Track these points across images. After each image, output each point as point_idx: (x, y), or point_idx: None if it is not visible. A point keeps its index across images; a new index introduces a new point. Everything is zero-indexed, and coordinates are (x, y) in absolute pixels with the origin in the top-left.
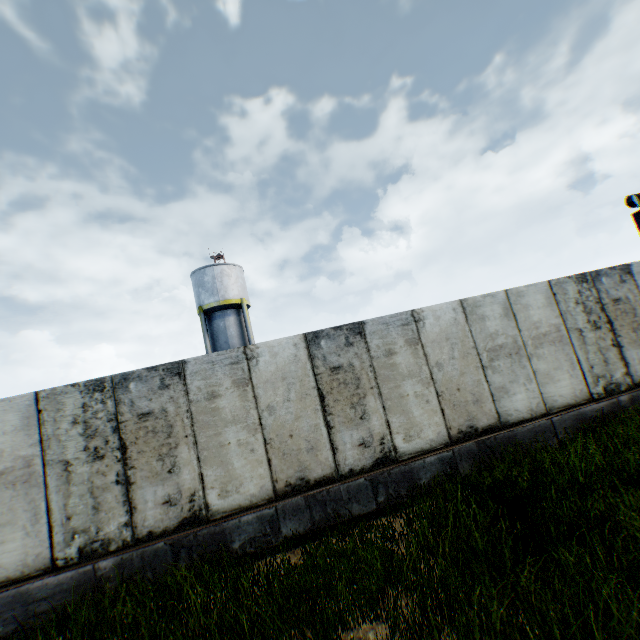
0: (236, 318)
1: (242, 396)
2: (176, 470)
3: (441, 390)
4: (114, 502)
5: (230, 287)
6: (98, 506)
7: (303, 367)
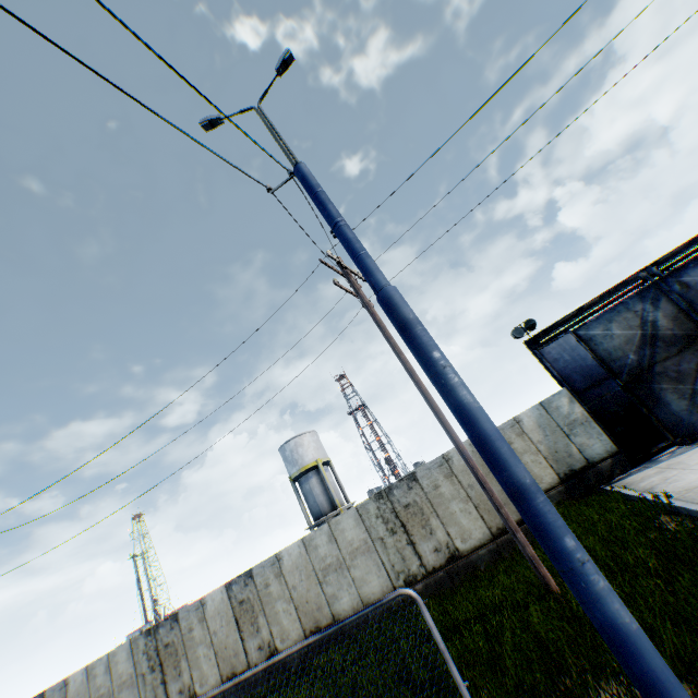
0: (317, 478)
1: (203, 626)
2: (182, 673)
3: (297, 604)
4: (162, 692)
5: (305, 454)
6: (157, 694)
7: (227, 604)
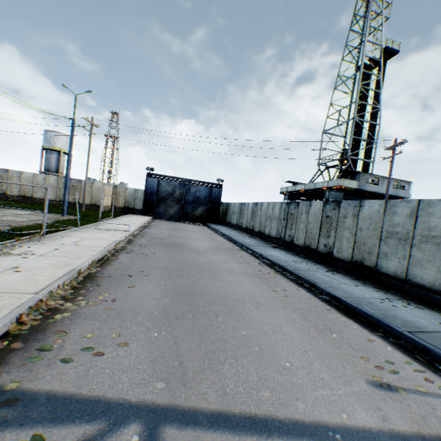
0: (57, 156)
1: None
2: None
3: (22, 187)
4: None
5: (58, 143)
6: None
7: None
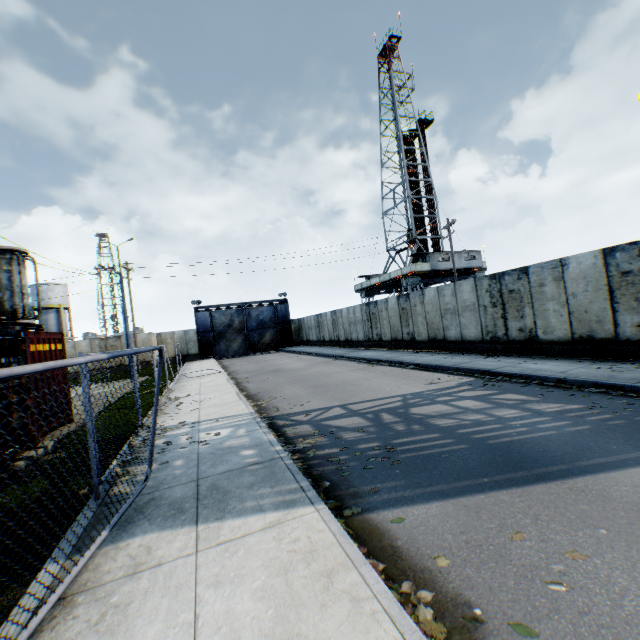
0: (57, 315)
1: None
2: None
3: None
4: None
5: (54, 297)
6: None
7: None
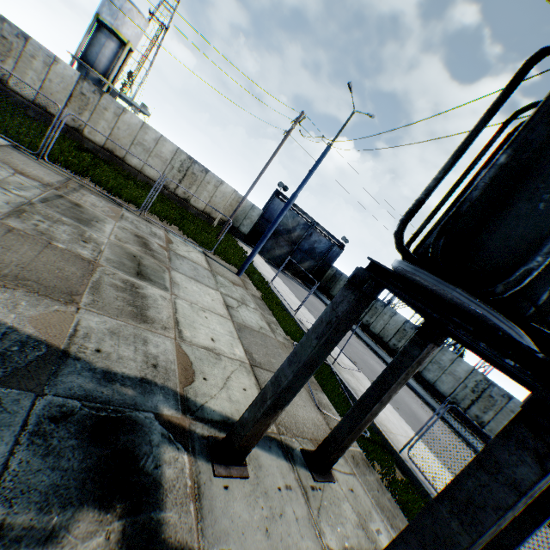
0: (116, 49)
1: (45, 68)
2: (5, 64)
3: (113, 134)
4: None
5: (128, 27)
6: None
7: (73, 83)
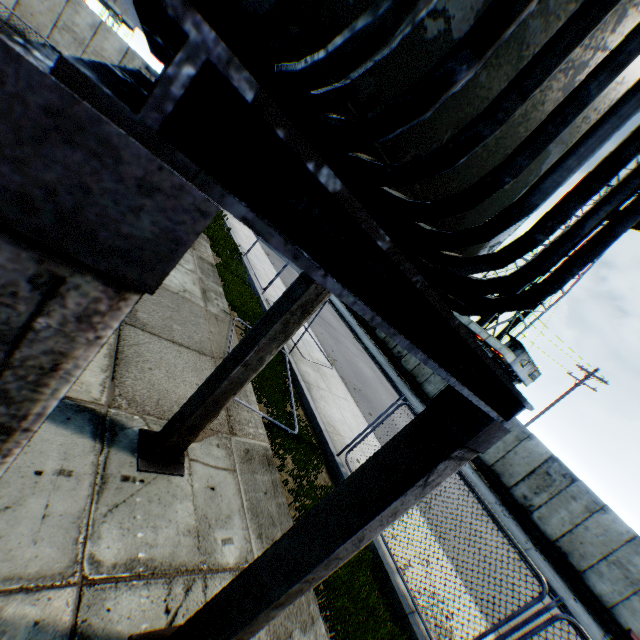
0: None
1: None
2: None
3: (23, 5)
4: None
5: None
6: None
7: None
